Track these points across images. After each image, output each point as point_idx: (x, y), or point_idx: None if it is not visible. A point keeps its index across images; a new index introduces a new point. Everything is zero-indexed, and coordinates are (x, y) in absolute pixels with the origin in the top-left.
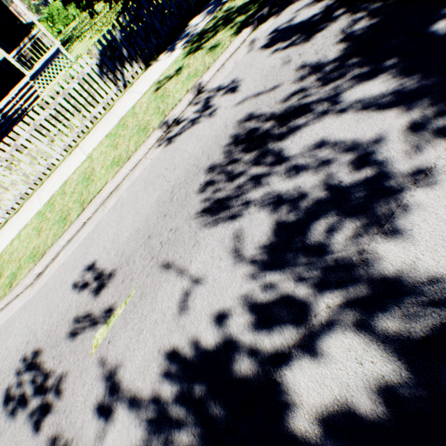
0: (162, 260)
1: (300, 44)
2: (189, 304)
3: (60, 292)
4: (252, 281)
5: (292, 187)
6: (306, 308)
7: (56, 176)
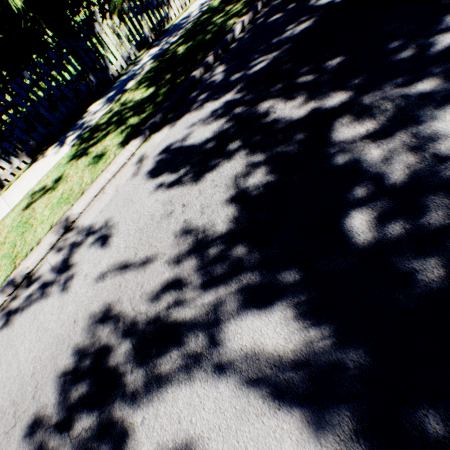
0: None
1: (187, 184)
2: None
3: None
4: None
5: None
6: None
7: None
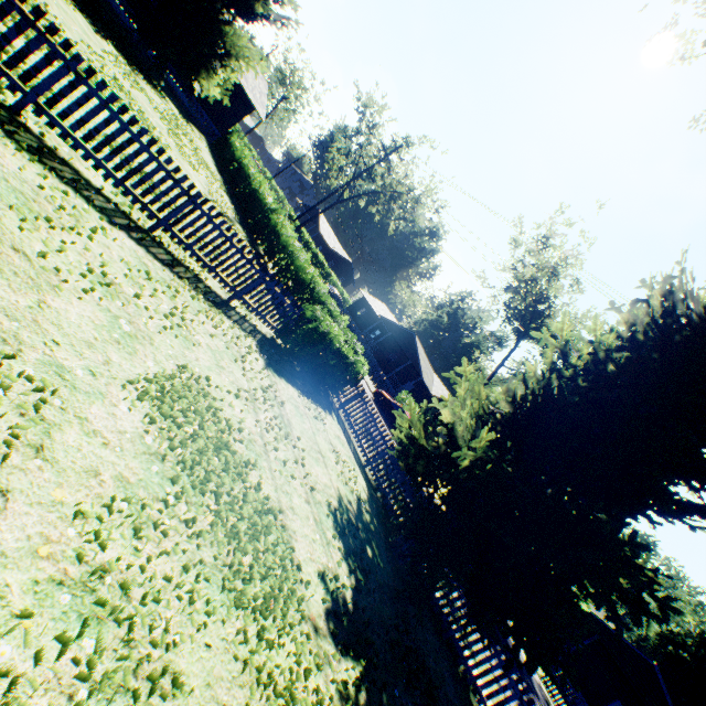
0: None
1: None
2: None
3: None
4: None
5: None
6: None
7: None
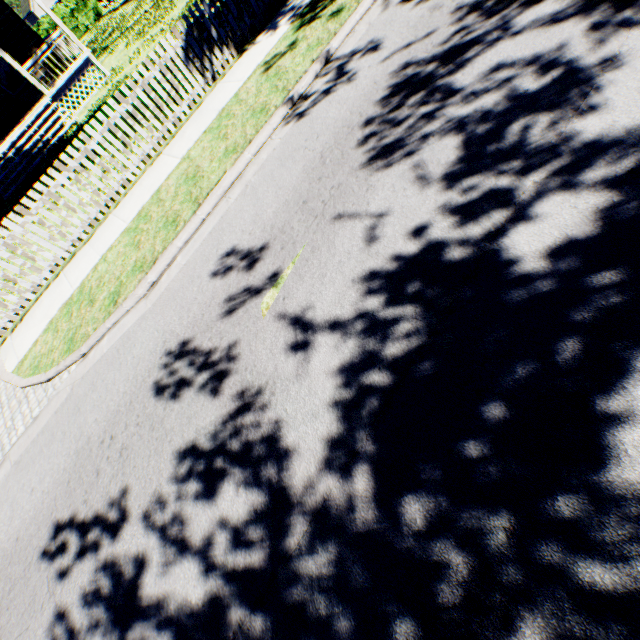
0: (329, 215)
1: None
2: (377, 235)
3: (194, 287)
4: (448, 193)
5: (473, 110)
6: (512, 192)
7: (139, 191)
